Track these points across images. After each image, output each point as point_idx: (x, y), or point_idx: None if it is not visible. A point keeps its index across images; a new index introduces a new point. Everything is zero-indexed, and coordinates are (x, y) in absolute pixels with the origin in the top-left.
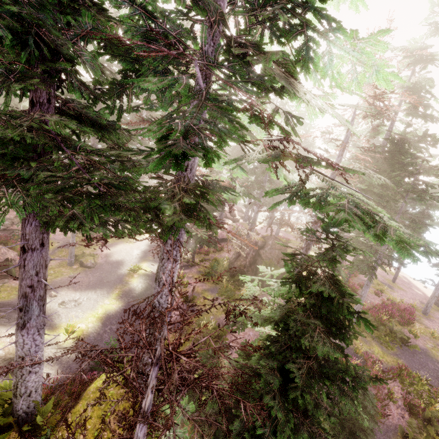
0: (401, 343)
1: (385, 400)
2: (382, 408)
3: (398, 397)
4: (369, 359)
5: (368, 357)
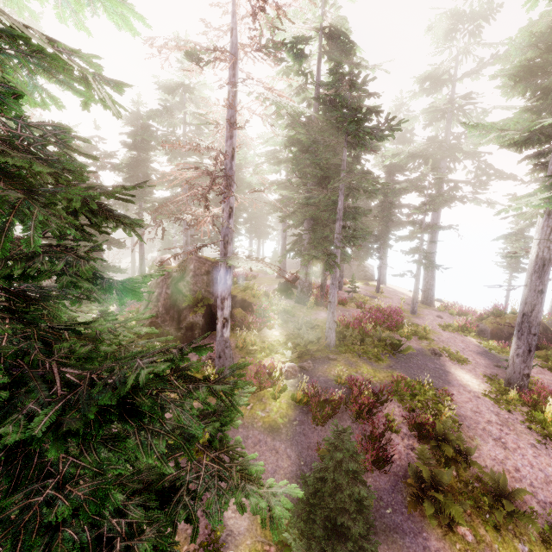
0: (394, 352)
1: (386, 435)
2: (382, 449)
3: (400, 422)
4: (354, 383)
5: (352, 382)
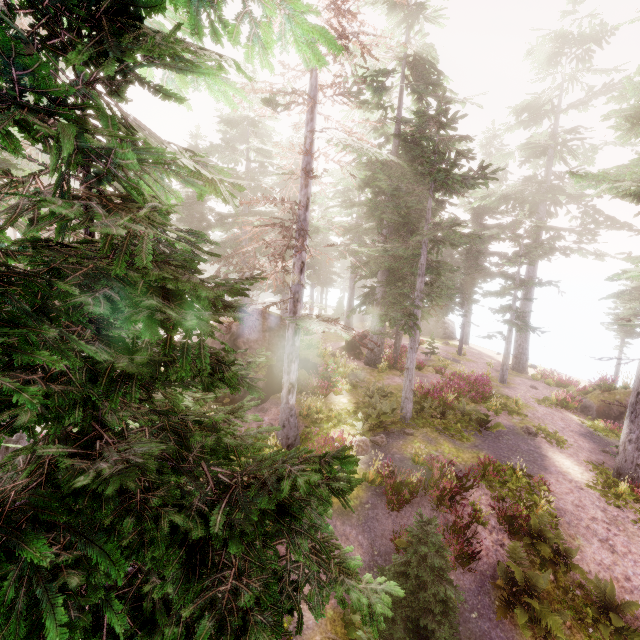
0: (480, 428)
1: (472, 527)
2: (467, 544)
3: (488, 513)
4: (434, 464)
5: (432, 463)
